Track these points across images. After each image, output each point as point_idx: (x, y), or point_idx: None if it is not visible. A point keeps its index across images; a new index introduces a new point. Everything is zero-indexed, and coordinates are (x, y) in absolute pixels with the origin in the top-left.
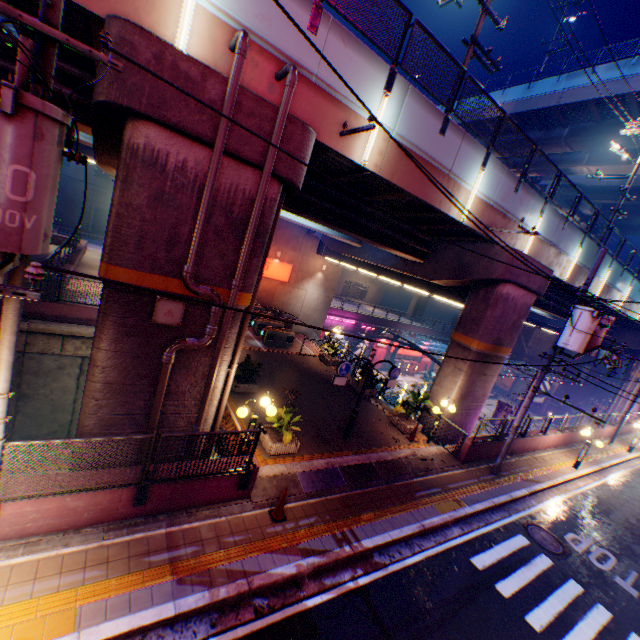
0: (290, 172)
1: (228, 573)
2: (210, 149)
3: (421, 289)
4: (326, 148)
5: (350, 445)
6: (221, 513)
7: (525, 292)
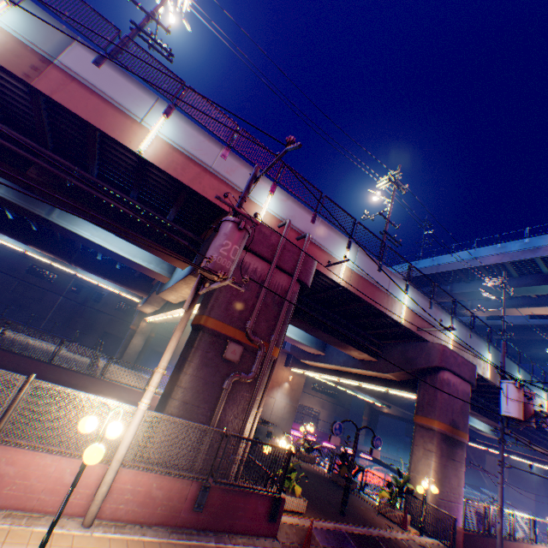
0: (305, 278)
1: None
2: (268, 263)
3: (378, 384)
4: (318, 272)
5: (348, 519)
6: (256, 543)
7: (461, 380)
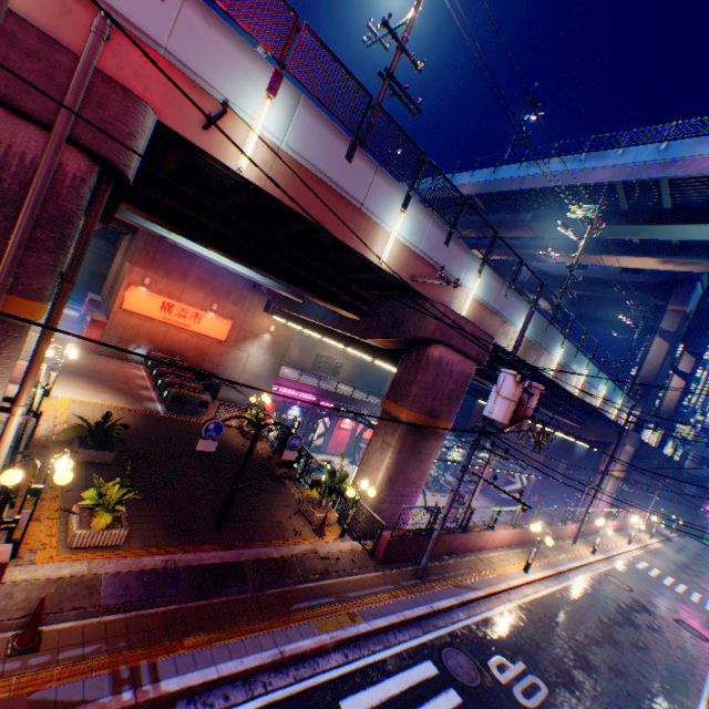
0: (106, 146)
1: None
2: None
3: (361, 352)
4: (187, 142)
5: (222, 537)
6: None
7: (463, 358)
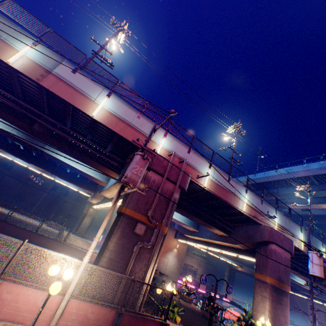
0: (183, 185)
1: None
2: (162, 177)
3: (231, 251)
4: (192, 181)
5: None
6: None
7: (283, 250)
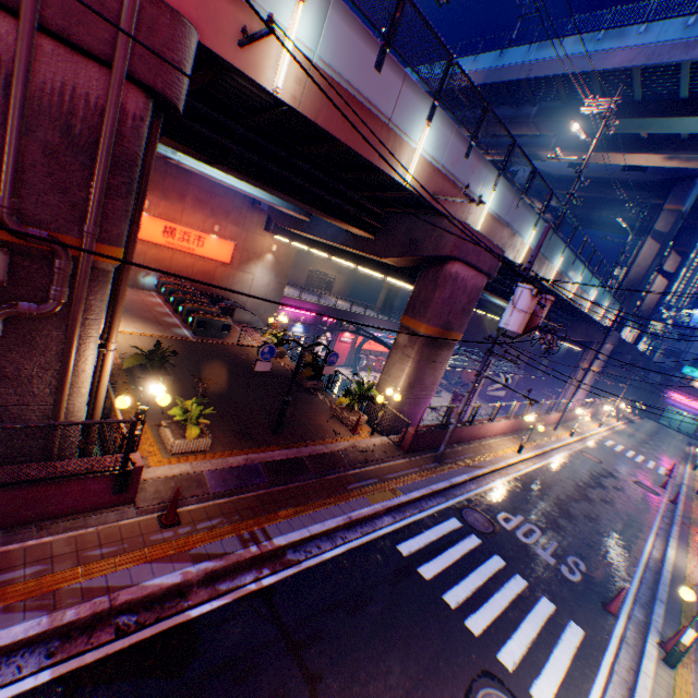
0: (159, 80)
1: (83, 592)
2: (17, 20)
3: (374, 270)
4: (223, 62)
5: (280, 440)
6: (89, 524)
7: (476, 273)
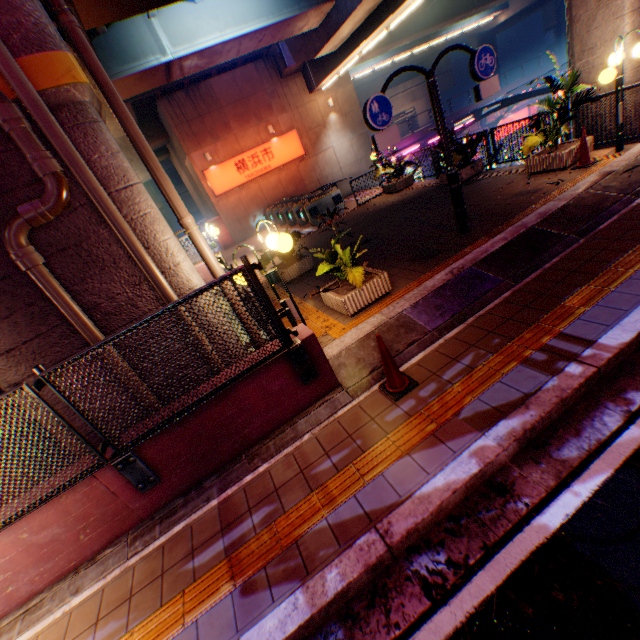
0: None
1: (334, 534)
2: None
3: None
4: None
5: (477, 234)
6: (299, 432)
7: None
